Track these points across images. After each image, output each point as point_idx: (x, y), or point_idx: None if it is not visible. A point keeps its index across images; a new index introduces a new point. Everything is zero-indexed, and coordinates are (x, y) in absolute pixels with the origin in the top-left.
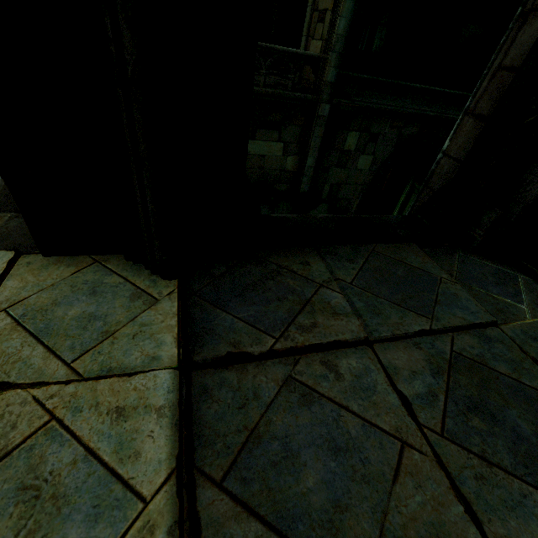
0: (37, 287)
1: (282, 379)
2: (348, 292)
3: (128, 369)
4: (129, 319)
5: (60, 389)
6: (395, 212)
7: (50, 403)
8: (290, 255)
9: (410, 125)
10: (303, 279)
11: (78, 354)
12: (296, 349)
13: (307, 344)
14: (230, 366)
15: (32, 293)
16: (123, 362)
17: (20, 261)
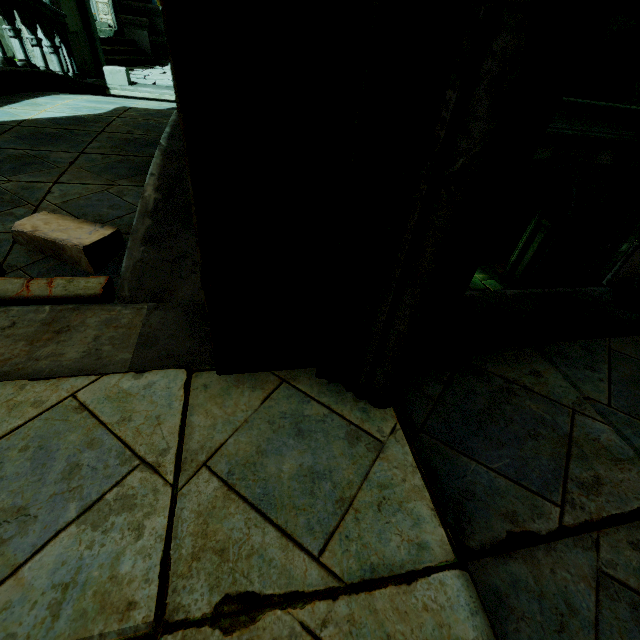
0: (229, 424)
1: (592, 576)
2: (613, 421)
3: (395, 567)
4: (360, 477)
5: (330, 609)
6: (514, 255)
7: (326, 635)
8: (510, 360)
9: (542, 148)
10: (545, 400)
11: (322, 540)
12: (591, 523)
13: (604, 515)
14: (512, 552)
15: (227, 436)
16: (385, 554)
17: (194, 382)
